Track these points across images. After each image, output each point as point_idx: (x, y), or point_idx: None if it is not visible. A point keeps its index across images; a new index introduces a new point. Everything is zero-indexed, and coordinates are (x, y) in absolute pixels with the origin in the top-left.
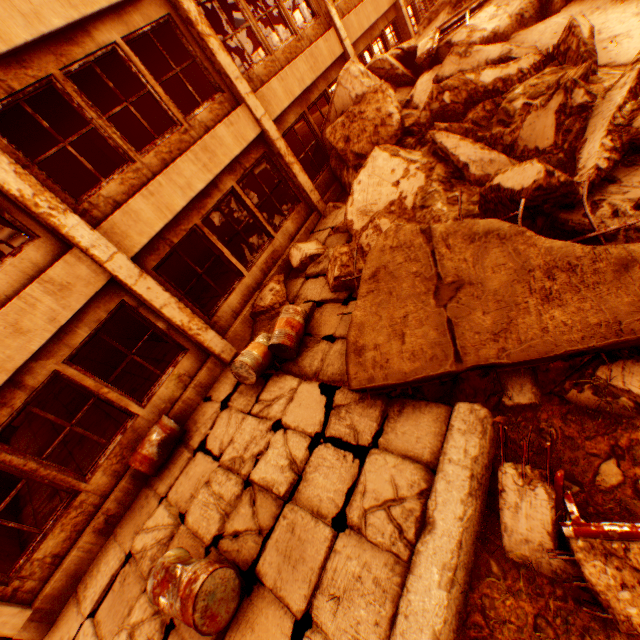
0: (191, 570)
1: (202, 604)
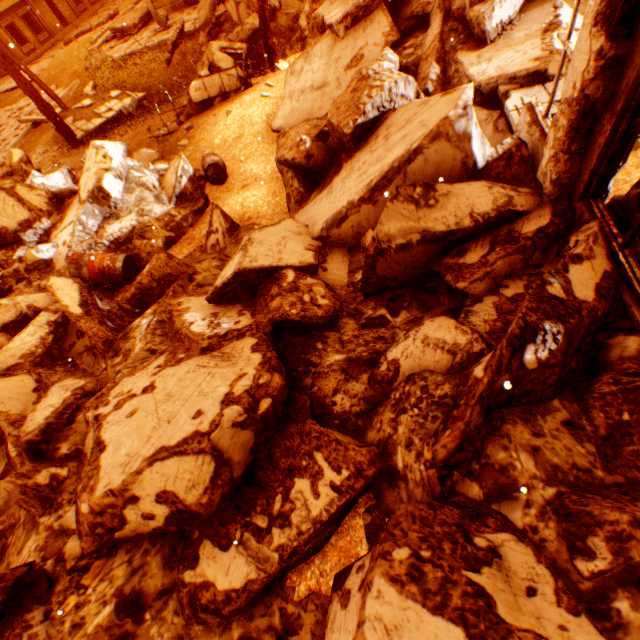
0: (162, 14)
1: (159, 18)
